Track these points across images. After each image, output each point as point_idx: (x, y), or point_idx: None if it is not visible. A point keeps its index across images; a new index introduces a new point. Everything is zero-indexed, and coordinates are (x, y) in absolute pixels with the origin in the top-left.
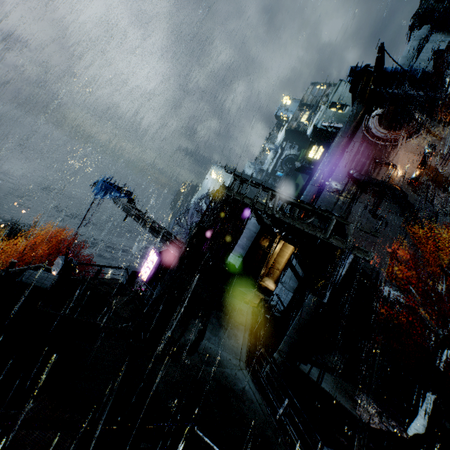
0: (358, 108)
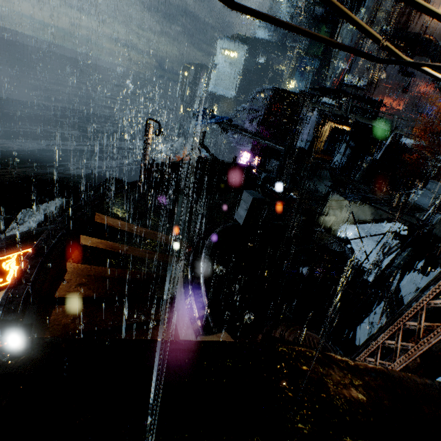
0: None
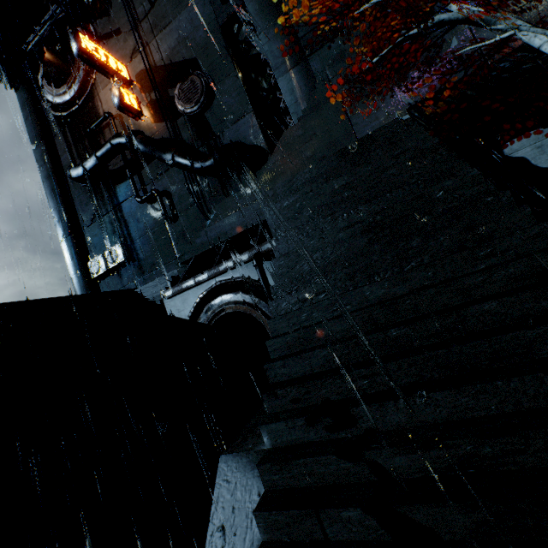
0: (22, 94)
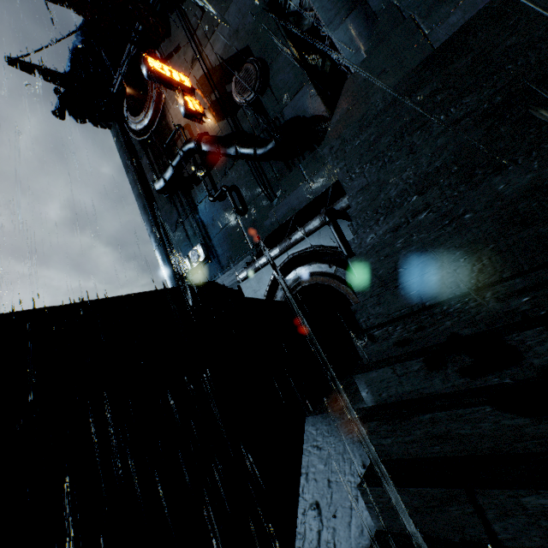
0: (114, 130)
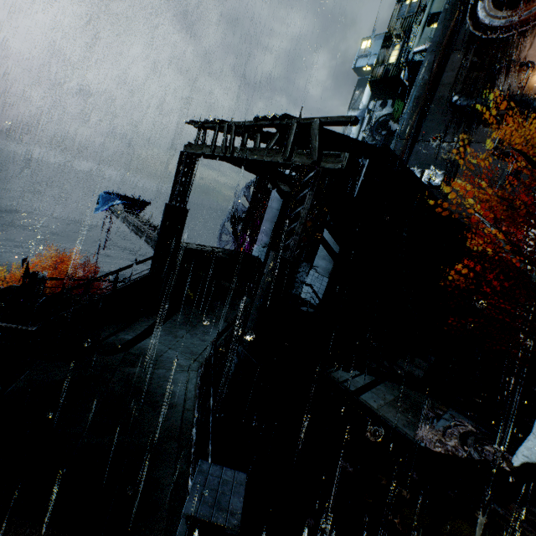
0: None
